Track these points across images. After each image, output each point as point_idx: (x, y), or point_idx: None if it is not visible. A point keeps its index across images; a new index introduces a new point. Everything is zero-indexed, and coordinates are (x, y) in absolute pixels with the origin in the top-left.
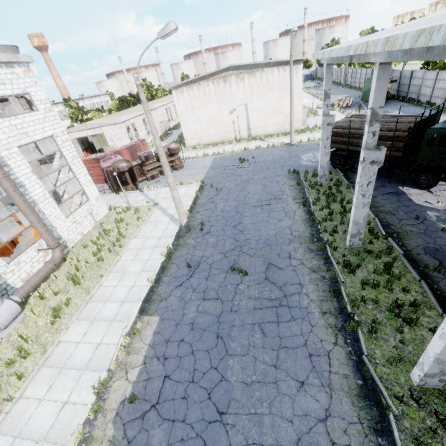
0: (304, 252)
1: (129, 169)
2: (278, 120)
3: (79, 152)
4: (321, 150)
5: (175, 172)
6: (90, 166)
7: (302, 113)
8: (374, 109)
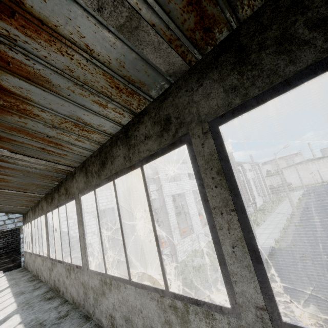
0: None
1: (274, 188)
2: None
3: None
4: None
5: (290, 191)
6: None
7: None
8: None
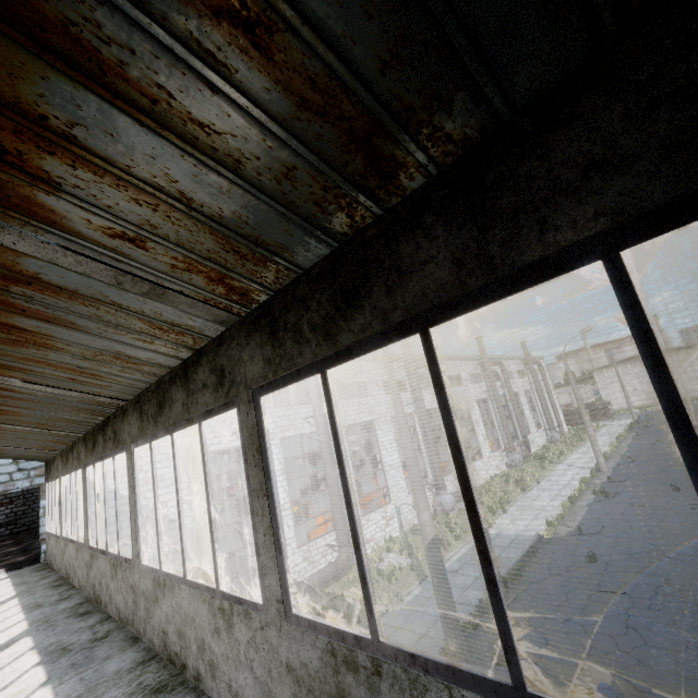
0: None
1: (574, 412)
2: None
3: None
4: None
5: (607, 419)
6: None
7: None
8: None
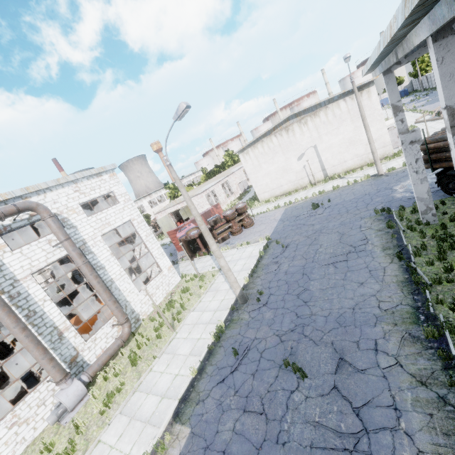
0: (402, 341)
1: (200, 235)
2: (358, 151)
3: (173, 224)
4: (411, 177)
5: (245, 230)
6: (173, 237)
7: (391, 135)
8: (452, 107)
